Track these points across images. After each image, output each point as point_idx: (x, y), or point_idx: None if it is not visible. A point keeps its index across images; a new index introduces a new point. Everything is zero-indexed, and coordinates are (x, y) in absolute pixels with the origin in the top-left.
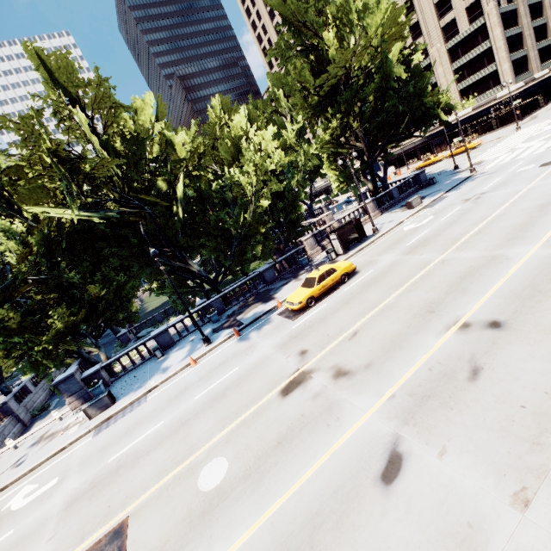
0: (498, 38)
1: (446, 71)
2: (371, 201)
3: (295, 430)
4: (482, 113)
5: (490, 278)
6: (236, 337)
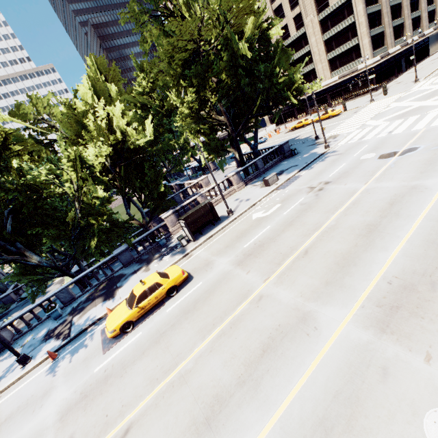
0: (361, 14)
1: (318, 41)
2: (235, 174)
3: None
4: (346, 82)
5: (288, 369)
6: (51, 360)
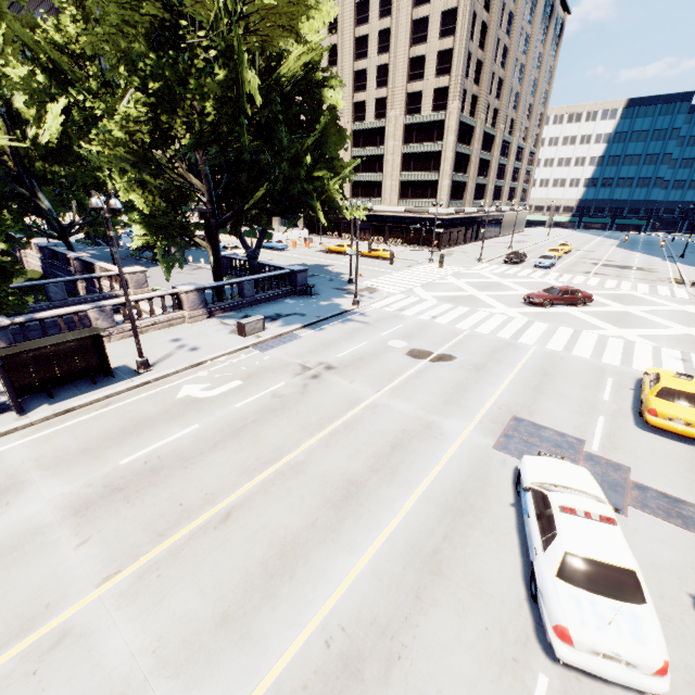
0: (450, 147)
1: (396, 149)
2: (194, 291)
3: None
4: (412, 220)
5: None
6: None
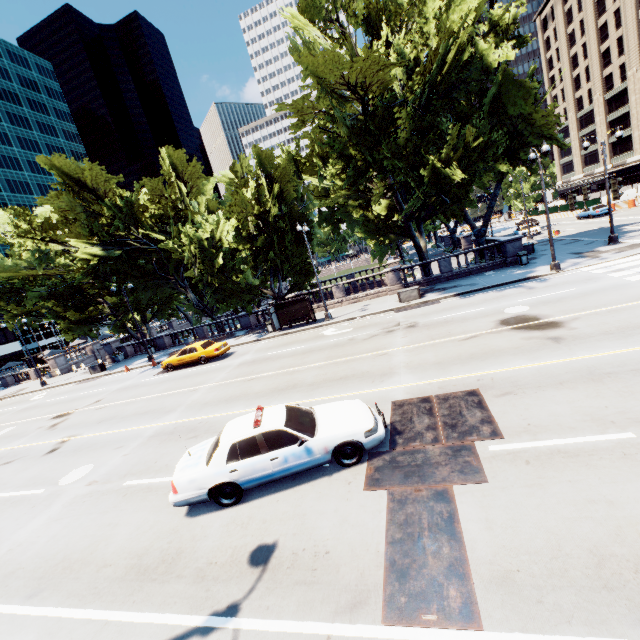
0: None
1: None
2: (391, 271)
3: (15, 435)
4: None
5: (128, 424)
6: (152, 366)
